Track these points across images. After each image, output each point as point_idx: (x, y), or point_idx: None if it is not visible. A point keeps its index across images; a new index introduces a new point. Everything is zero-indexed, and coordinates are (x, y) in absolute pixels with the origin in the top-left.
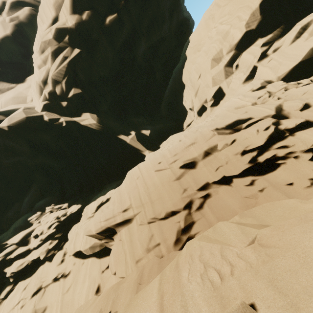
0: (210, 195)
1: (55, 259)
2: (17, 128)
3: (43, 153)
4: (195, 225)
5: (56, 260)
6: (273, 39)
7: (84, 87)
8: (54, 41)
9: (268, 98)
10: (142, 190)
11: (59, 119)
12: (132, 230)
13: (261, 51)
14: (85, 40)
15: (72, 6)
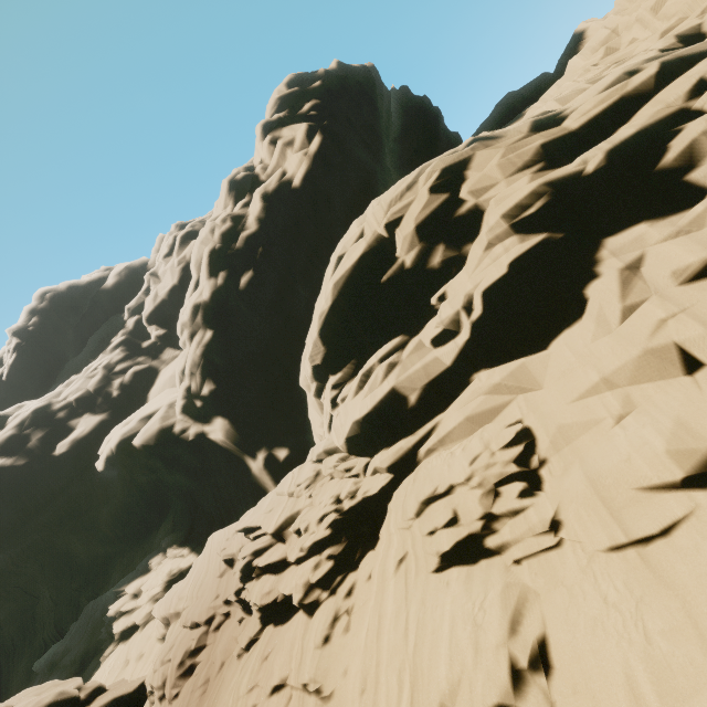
0: (230, 615)
1: (144, 629)
2: (146, 446)
3: (176, 470)
4: (204, 651)
5: (144, 631)
6: (344, 379)
7: (219, 378)
8: (188, 322)
9: (303, 491)
10: (202, 575)
11: (189, 428)
12: (174, 628)
13: (329, 398)
14: (218, 315)
15: (208, 268)
